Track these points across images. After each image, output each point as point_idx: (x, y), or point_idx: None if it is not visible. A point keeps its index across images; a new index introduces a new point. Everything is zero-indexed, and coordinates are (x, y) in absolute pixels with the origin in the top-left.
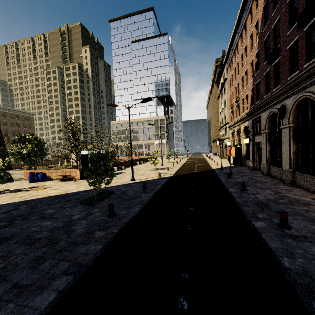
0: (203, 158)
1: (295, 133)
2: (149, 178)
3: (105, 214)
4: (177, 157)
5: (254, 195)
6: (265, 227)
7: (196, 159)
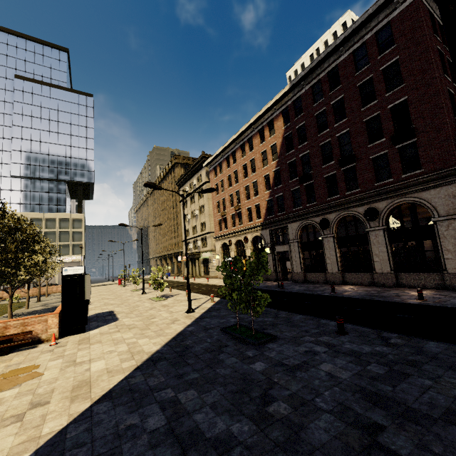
0: (165, 280)
1: (338, 241)
2: (206, 306)
3: (332, 335)
4: (113, 283)
5: (350, 293)
6: (419, 302)
7: None
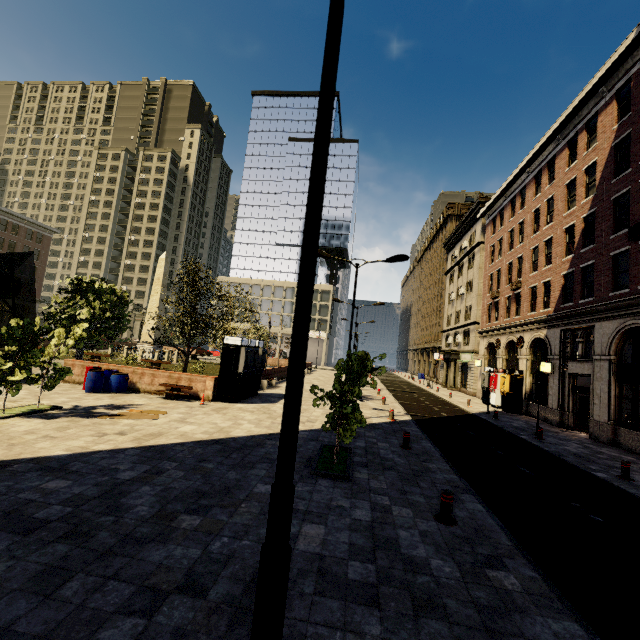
0: (407, 382)
1: None
2: (374, 420)
3: (424, 514)
4: None
5: None
6: None
7: (397, 382)
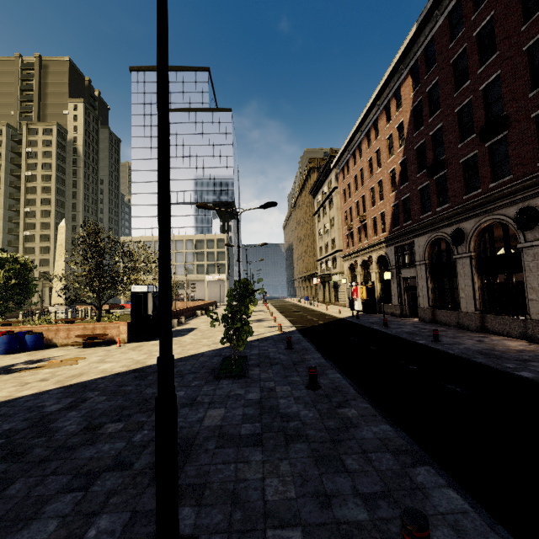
0: (295, 304)
1: (478, 264)
2: (267, 334)
3: (298, 387)
4: None
5: (459, 345)
6: (536, 376)
7: (287, 306)
